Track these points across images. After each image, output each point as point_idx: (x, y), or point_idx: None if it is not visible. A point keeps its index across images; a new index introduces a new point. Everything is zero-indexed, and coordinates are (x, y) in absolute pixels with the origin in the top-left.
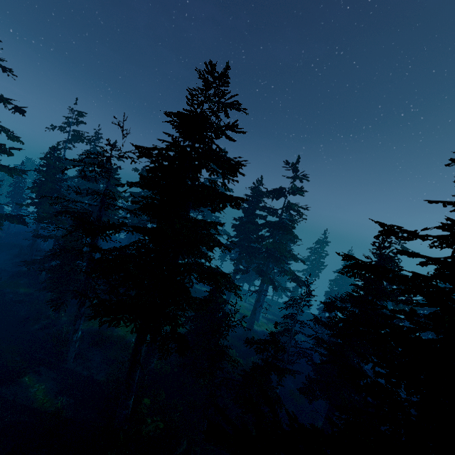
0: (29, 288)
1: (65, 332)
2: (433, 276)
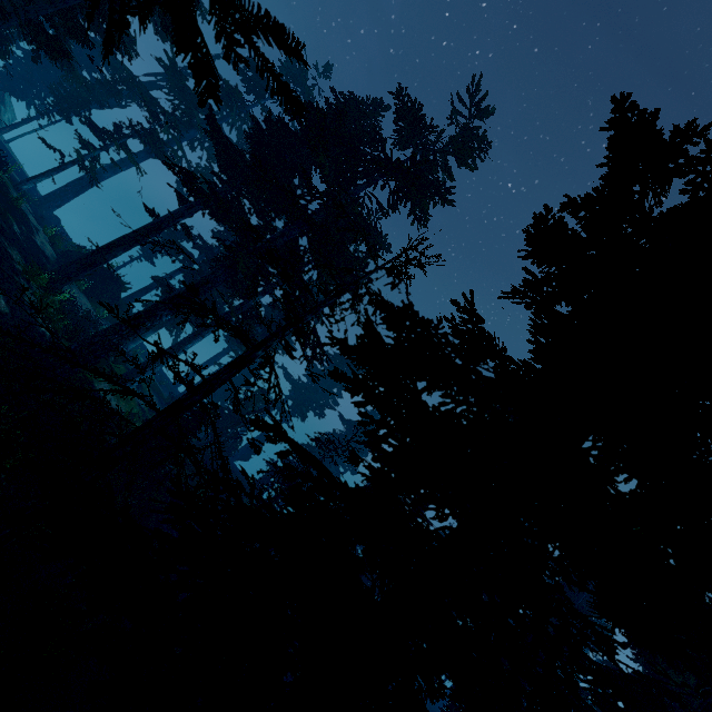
0: None
1: None
2: None
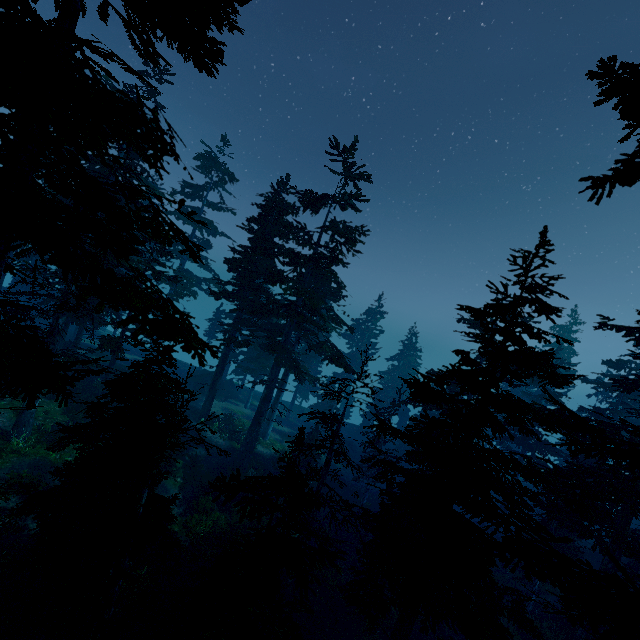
0: None
1: None
2: None
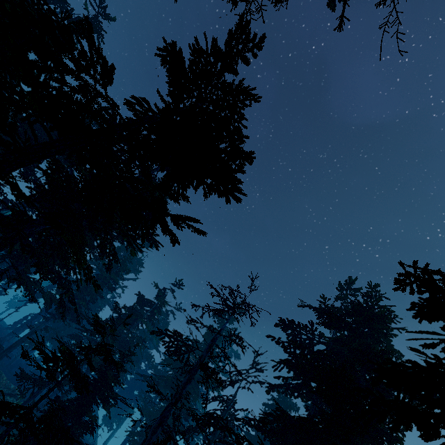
0: None
1: None
2: None
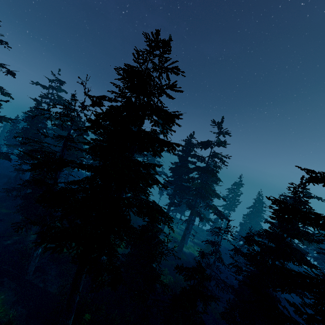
0: (9, 209)
1: (30, 247)
2: None
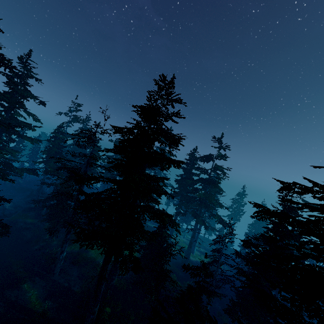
0: (34, 219)
1: (54, 252)
2: (322, 222)
